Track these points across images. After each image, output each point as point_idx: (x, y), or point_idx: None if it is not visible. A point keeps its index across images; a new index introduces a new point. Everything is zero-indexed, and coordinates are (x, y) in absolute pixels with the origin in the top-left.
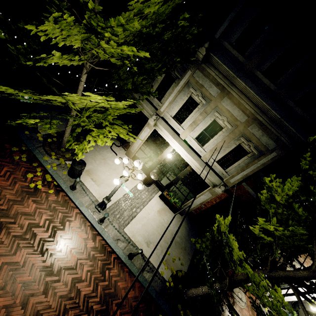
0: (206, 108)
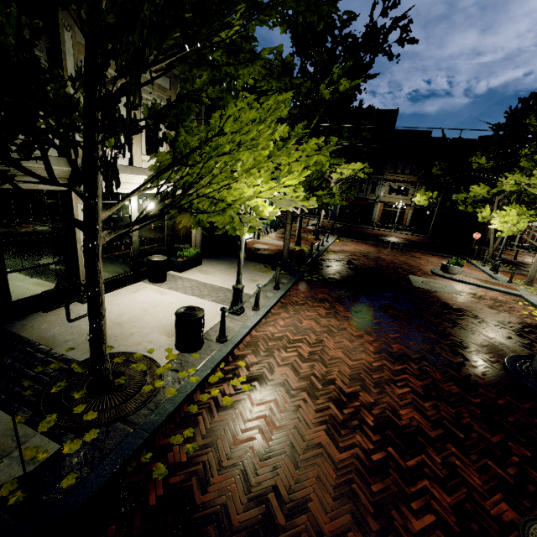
0: None
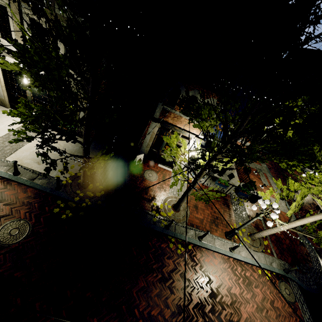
0: (12, 8)
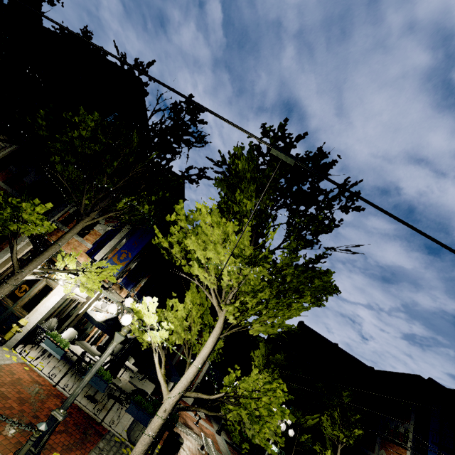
0: None
